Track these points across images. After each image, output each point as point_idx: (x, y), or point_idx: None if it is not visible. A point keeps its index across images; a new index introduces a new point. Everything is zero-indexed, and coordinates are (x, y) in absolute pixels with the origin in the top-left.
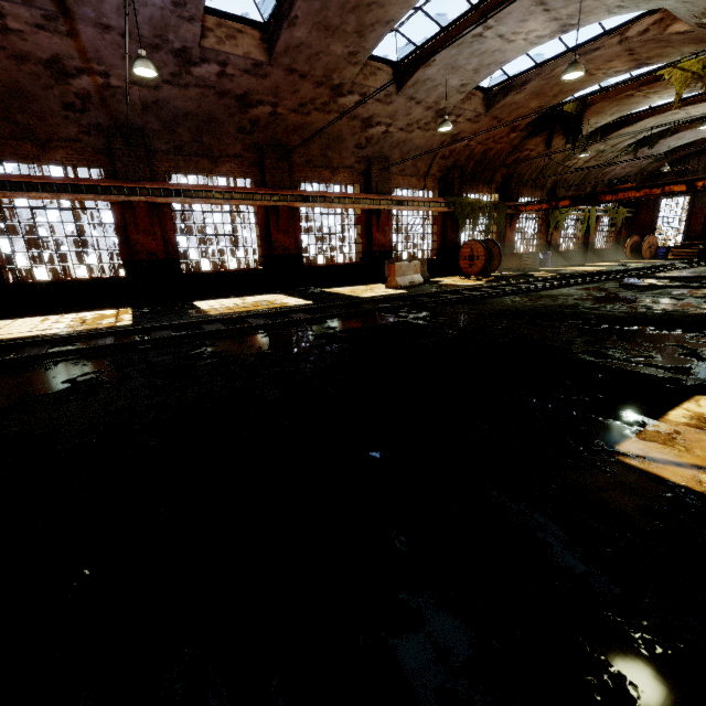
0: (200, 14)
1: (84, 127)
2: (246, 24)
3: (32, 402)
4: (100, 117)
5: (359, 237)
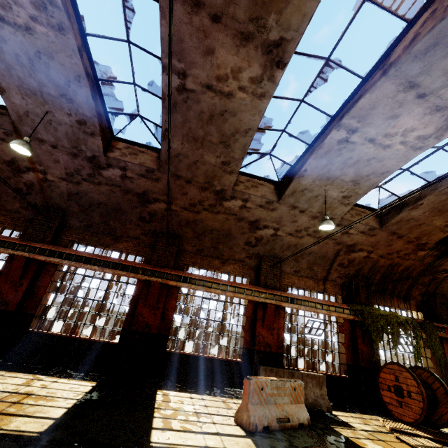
0: (98, 130)
1: (25, 204)
2: (149, 149)
3: None
4: (38, 199)
5: (243, 329)
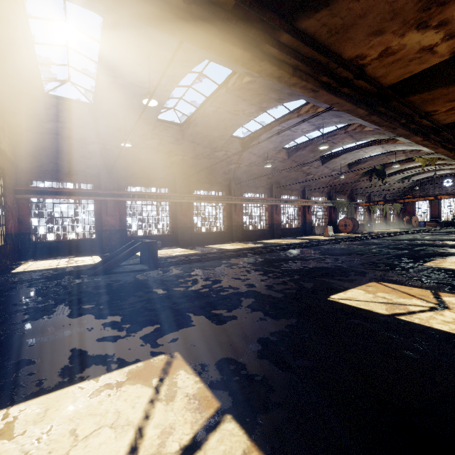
0: (279, 149)
1: (224, 179)
2: (283, 148)
3: (323, 252)
4: (230, 175)
5: (299, 216)
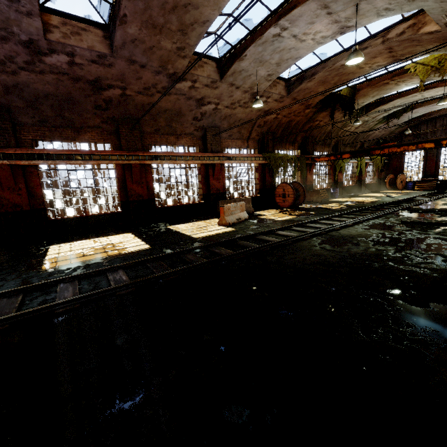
0: (36, 10)
1: None
2: (89, 24)
3: None
4: None
5: (200, 183)
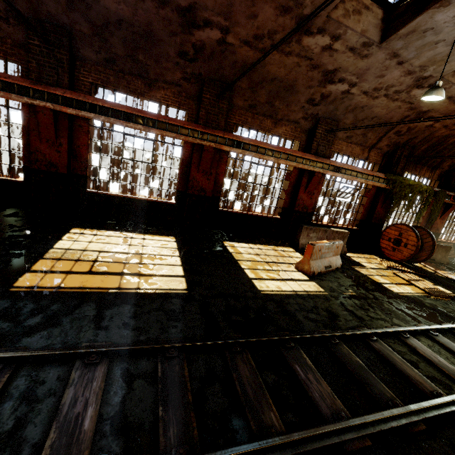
0: None
1: (1, 12)
2: None
3: None
4: (19, 3)
5: (283, 192)
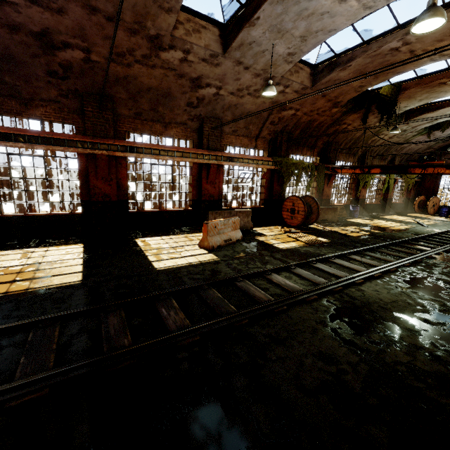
0: None
1: None
2: None
3: None
4: None
5: (190, 186)
